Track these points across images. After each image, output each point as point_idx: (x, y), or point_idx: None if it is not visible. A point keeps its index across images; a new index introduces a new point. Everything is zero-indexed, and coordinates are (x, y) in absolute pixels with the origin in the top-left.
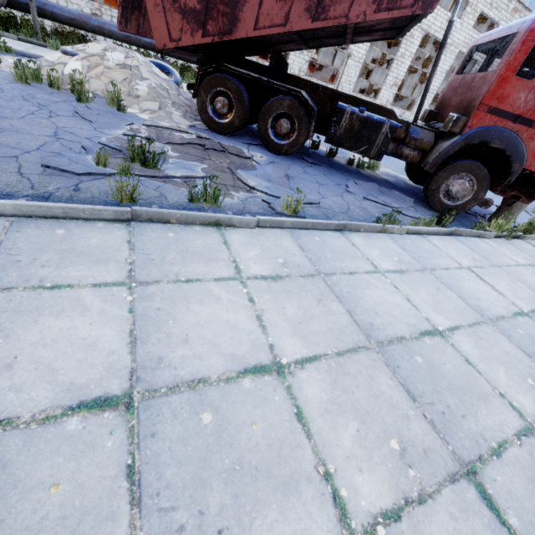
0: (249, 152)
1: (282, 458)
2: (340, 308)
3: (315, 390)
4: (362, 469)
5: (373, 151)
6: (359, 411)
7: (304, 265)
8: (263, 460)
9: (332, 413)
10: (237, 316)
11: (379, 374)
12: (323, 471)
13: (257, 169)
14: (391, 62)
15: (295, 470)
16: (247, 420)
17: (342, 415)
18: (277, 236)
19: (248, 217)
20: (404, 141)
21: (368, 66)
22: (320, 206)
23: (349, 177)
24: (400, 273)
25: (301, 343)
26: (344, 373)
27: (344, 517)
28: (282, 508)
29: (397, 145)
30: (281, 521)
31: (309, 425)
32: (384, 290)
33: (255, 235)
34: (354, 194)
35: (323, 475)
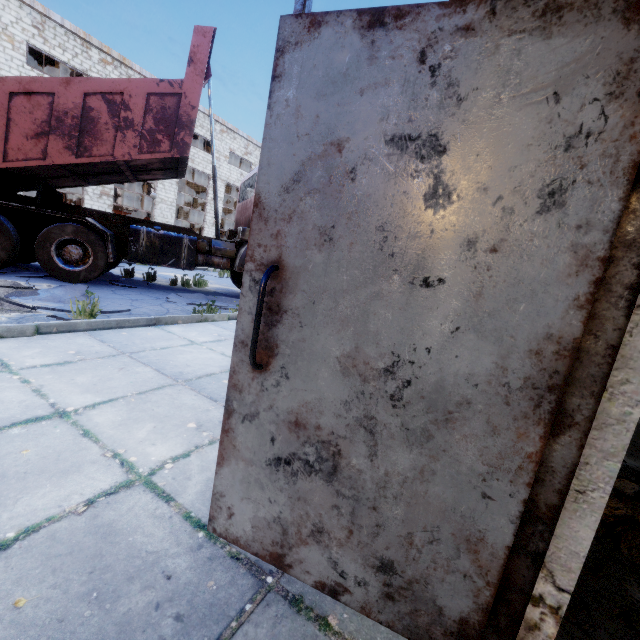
0: (29, 283)
1: (62, 460)
2: (147, 369)
3: (109, 417)
4: (156, 444)
5: (182, 262)
6: (159, 417)
7: (105, 351)
8: (36, 466)
9: (127, 425)
10: (3, 394)
11: (184, 396)
12: (111, 454)
13: (40, 293)
14: (205, 205)
15: (77, 462)
16: (15, 450)
17: (138, 423)
18: (70, 337)
19: (21, 324)
20: (211, 252)
21: (188, 211)
22: (132, 313)
23: (173, 293)
24: (218, 342)
25: (94, 395)
26: (145, 402)
27: (132, 470)
28: (58, 484)
29: (206, 256)
30: (56, 490)
31: (98, 436)
32: (199, 353)
33: (35, 340)
34: (176, 303)
35: (111, 456)
